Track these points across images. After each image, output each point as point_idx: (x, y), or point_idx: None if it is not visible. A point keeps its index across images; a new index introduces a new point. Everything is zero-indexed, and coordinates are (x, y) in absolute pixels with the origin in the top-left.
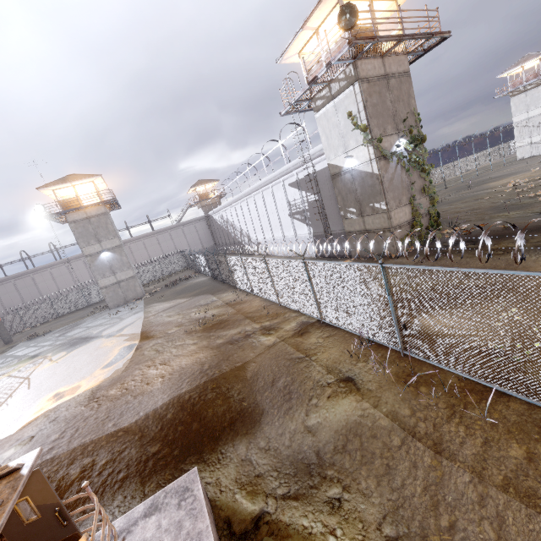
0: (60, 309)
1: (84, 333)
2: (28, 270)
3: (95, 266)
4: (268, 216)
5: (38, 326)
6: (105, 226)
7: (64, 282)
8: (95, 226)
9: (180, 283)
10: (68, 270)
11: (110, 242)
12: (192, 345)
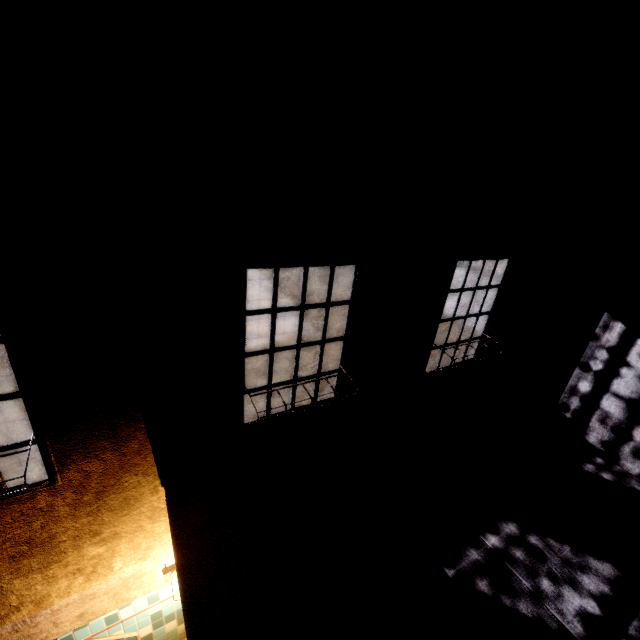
0: None
1: None
2: None
3: None
4: None
5: None
6: None
7: None
8: None
9: None
10: None
11: None
12: None
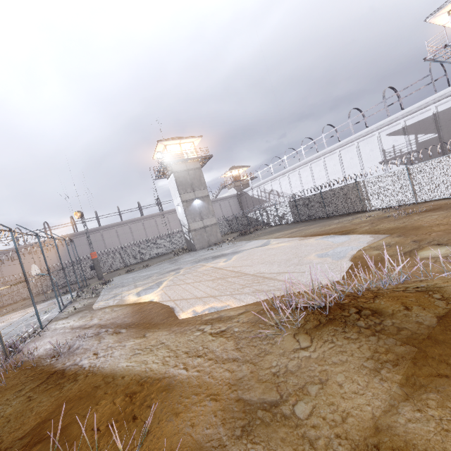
0: (129, 259)
1: (208, 255)
2: (99, 226)
3: (189, 211)
4: (343, 172)
5: (113, 272)
6: (198, 179)
7: (126, 240)
8: (191, 178)
9: (253, 232)
10: (130, 230)
11: (201, 192)
12: (449, 212)
